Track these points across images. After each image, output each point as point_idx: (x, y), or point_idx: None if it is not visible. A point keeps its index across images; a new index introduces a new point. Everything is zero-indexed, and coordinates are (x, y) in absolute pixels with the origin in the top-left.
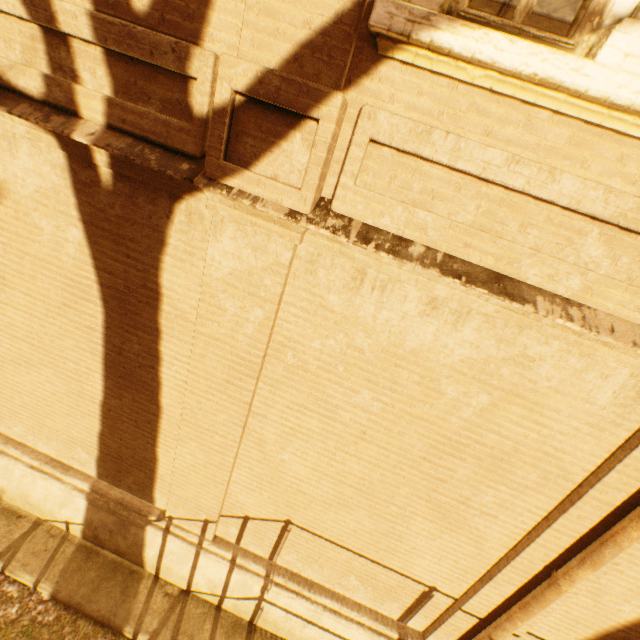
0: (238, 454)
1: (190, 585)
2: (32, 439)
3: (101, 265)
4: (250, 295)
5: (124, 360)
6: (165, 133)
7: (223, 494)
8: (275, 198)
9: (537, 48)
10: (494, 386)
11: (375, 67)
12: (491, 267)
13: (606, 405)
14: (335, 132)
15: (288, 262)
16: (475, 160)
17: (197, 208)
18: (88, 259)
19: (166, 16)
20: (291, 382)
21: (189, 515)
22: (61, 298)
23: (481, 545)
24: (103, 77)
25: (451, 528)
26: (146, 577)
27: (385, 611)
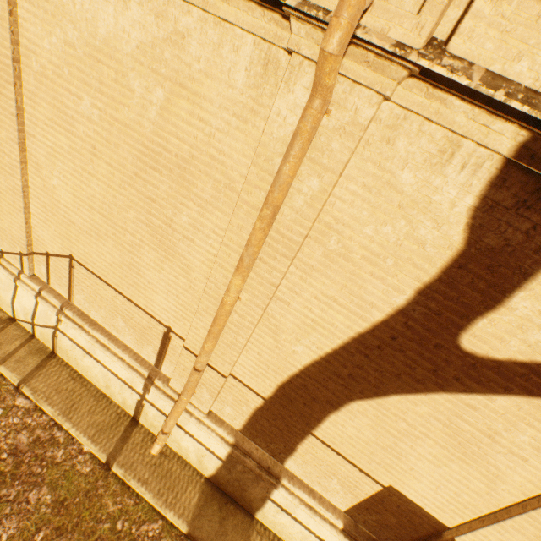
0: (29, 183)
1: (14, 313)
2: None
3: None
4: None
5: None
6: None
7: (24, 223)
8: None
9: None
10: (164, 76)
11: None
12: None
13: (244, 88)
14: None
15: None
16: None
17: None
18: None
19: None
20: (42, 94)
21: (11, 249)
22: None
23: (190, 276)
24: None
25: (168, 257)
26: None
27: (146, 356)
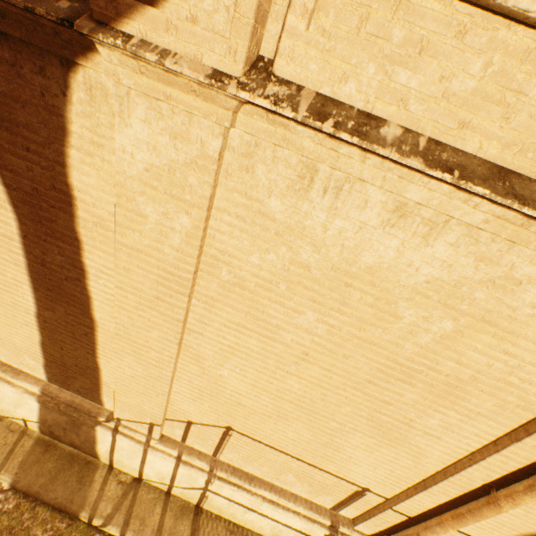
0: (177, 368)
1: (141, 475)
2: None
3: (0, 161)
4: (173, 198)
5: (49, 272)
6: None
7: (165, 403)
8: (192, 52)
9: None
10: (462, 311)
11: None
12: (493, 158)
13: None
14: None
15: (217, 154)
16: None
17: (98, 79)
18: None
19: None
20: (227, 300)
21: (135, 418)
22: None
23: (419, 460)
24: None
25: (390, 444)
26: (101, 467)
27: (319, 501)
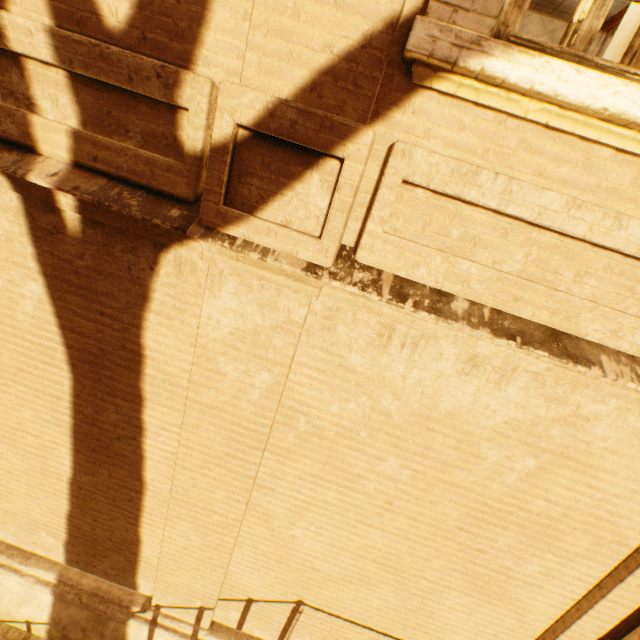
0: (240, 531)
1: None
2: None
3: (67, 324)
4: (256, 357)
5: (98, 431)
6: (148, 172)
7: (222, 578)
8: (289, 249)
9: (608, 79)
10: (542, 448)
11: (408, 98)
12: (545, 322)
13: None
14: (362, 173)
15: (302, 319)
16: (529, 204)
17: (188, 258)
18: (51, 317)
19: (148, 35)
20: (304, 450)
21: (181, 602)
22: (17, 363)
23: (524, 617)
24: (67, 105)
25: (490, 601)
26: None
27: None
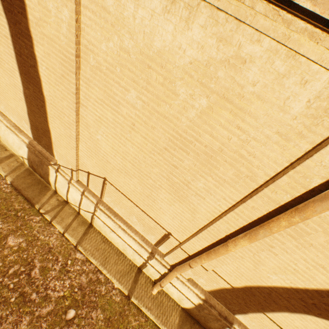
0: (79, 133)
1: (67, 199)
2: (8, 113)
3: None
4: None
5: (24, 62)
6: None
7: (75, 155)
8: None
9: None
10: (212, 90)
11: None
12: None
13: (298, 115)
14: None
15: None
16: None
17: None
18: None
19: None
20: (95, 81)
21: (65, 165)
22: None
23: (194, 215)
24: None
25: (179, 200)
26: (51, 190)
27: (149, 239)
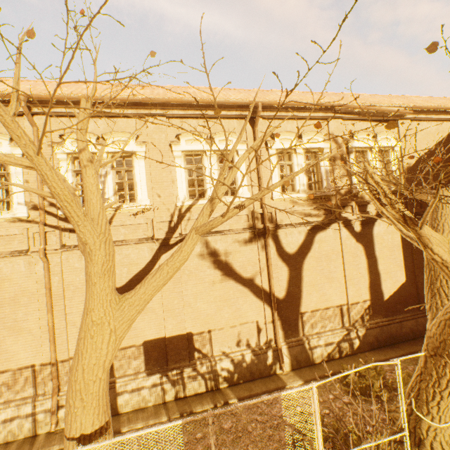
0: None
1: None
2: None
3: None
4: None
5: None
6: None
7: None
8: None
9: None
10: None
11: None
12: None
13: (26, 270)
14: None
15: None
16: None
17: None
18: None
19: None
20: None
21: None
22: None
23: (33, 333)
24: None
25: (20, 333)
26: None
27: (26, 395)
